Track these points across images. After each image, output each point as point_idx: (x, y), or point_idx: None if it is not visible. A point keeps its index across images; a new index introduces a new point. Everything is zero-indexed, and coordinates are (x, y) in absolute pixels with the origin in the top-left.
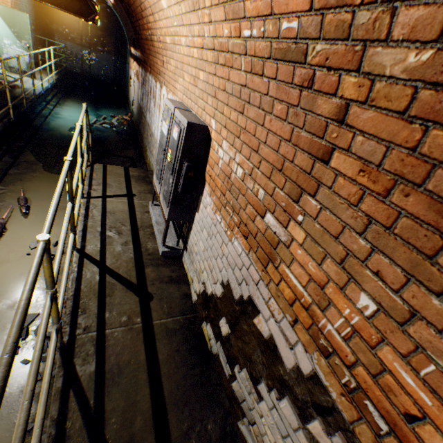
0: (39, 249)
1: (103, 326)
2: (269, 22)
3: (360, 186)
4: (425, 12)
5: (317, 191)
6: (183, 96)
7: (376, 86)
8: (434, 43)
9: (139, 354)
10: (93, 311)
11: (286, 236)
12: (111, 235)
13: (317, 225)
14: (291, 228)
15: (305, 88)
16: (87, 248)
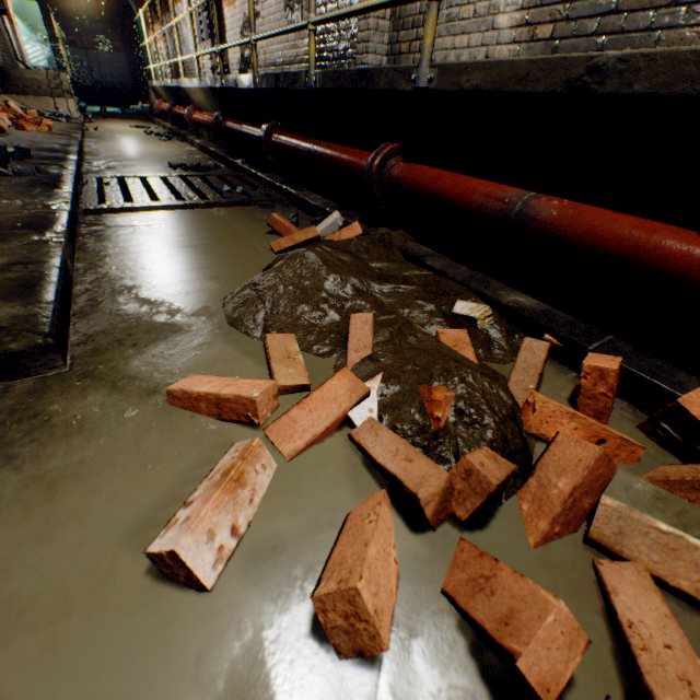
0: None
1: None
2: None
3: None
4: None
5: None
6: None
7: None
8: None
9: None
10: None
11: None
12: None
13: None
14: None
15: None
16: None
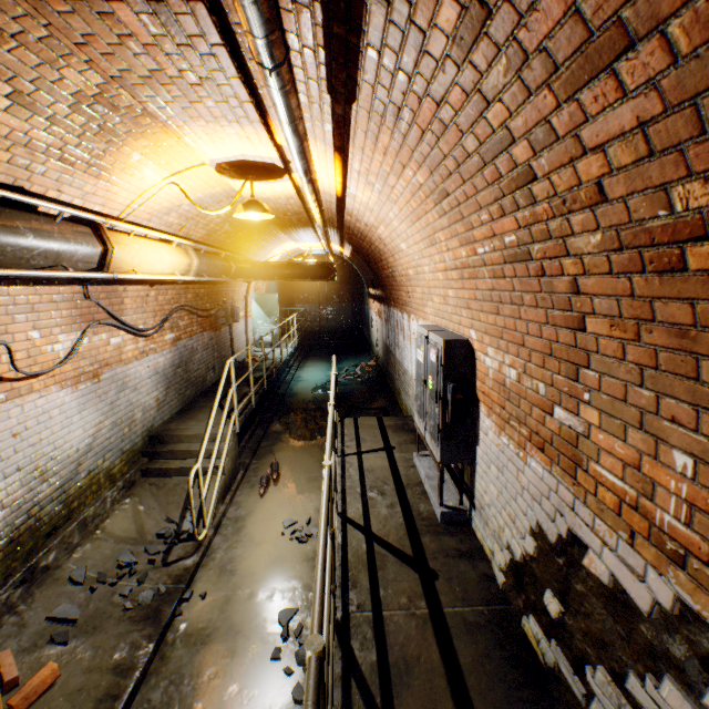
0: (326, 472)
1: (378, 605)
2: (495, 240)
3: (617, 340)
4: (582, 217)
5: (588, 360)
6: (434, 318)
7: (584, 261)
8: (597, 230)
9: (430, 649)
10: (365, 585)
11: (581, 424)
12: (373, 496)
13: (603, 396)
14: (582, 412)
15: (540, 277)
16: (348, 511)
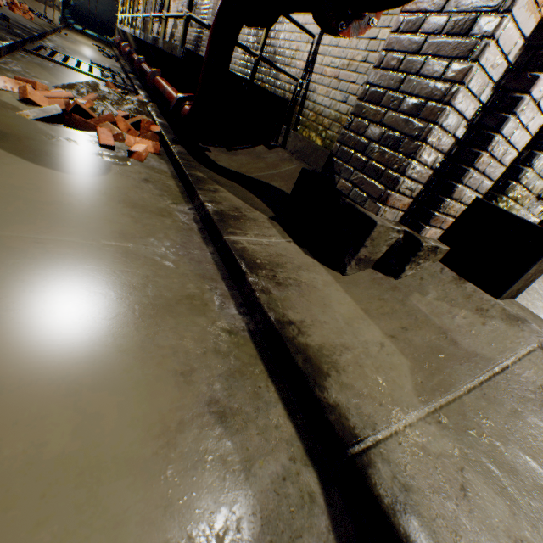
0: None
1: None
2: None
3: None
4: None
5: None
6: None
7: None
8: None
9: None
10: None
11: None
12: None
13: None
14: None
15: None
16: None
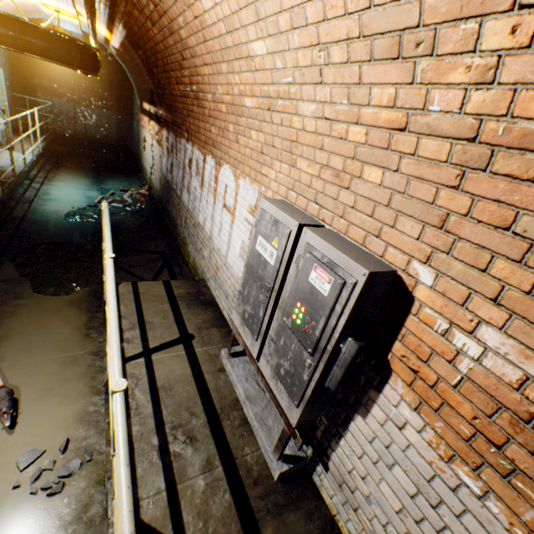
0: None
1: None
2: None
3: None
4: None
5: None
6: (287, 191)
7: None
8: None
9: None
10: None
11: None
12: (179, 450)
13: None
14: None
15: None
16: (143, 504)
